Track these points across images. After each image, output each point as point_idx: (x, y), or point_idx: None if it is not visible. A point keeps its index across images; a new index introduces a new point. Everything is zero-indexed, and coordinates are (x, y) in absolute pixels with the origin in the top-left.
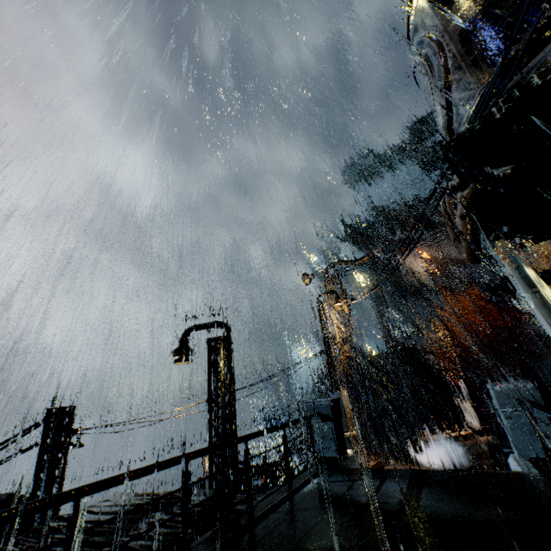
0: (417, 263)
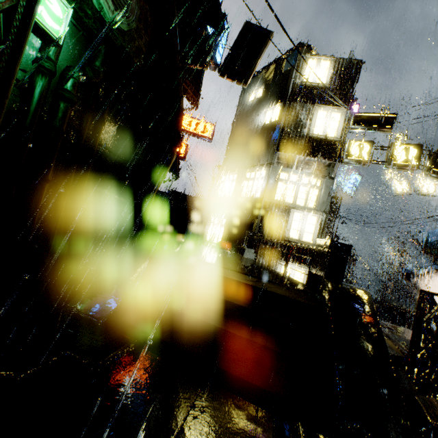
0: None
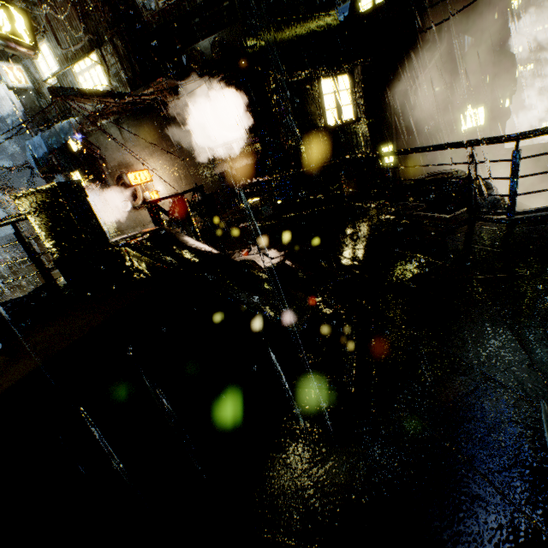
0: None
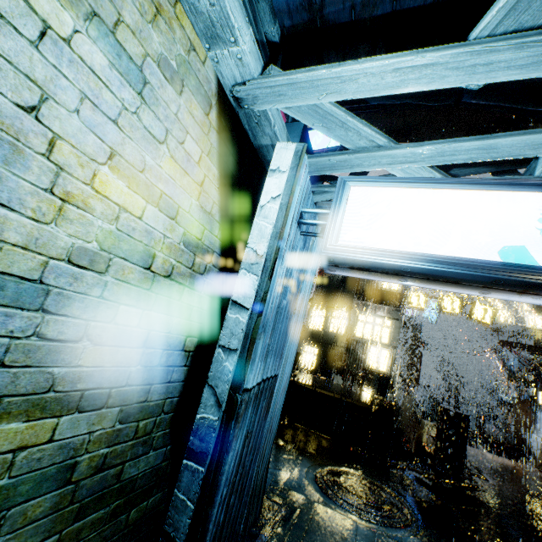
0: None
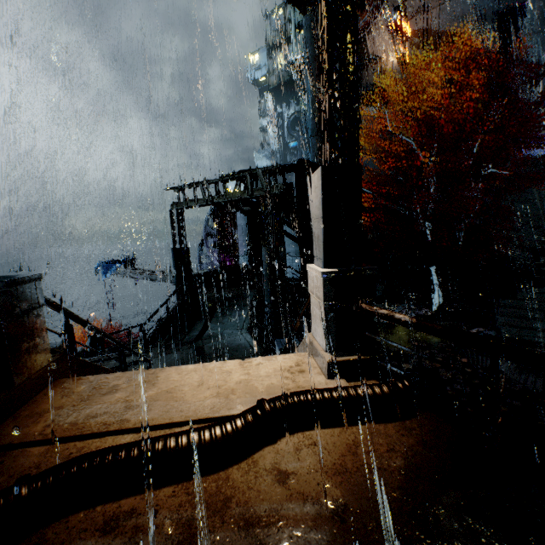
0: (382, 41)
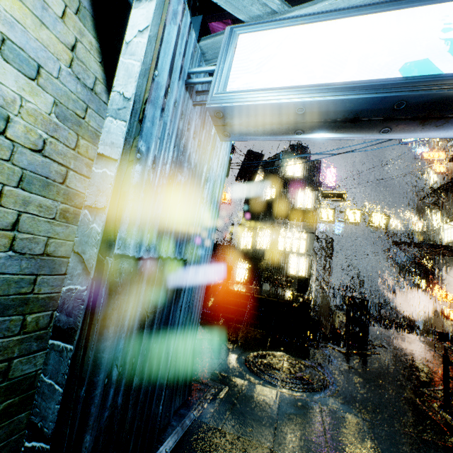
0: None
